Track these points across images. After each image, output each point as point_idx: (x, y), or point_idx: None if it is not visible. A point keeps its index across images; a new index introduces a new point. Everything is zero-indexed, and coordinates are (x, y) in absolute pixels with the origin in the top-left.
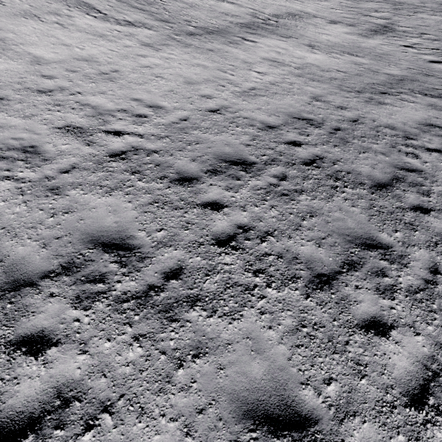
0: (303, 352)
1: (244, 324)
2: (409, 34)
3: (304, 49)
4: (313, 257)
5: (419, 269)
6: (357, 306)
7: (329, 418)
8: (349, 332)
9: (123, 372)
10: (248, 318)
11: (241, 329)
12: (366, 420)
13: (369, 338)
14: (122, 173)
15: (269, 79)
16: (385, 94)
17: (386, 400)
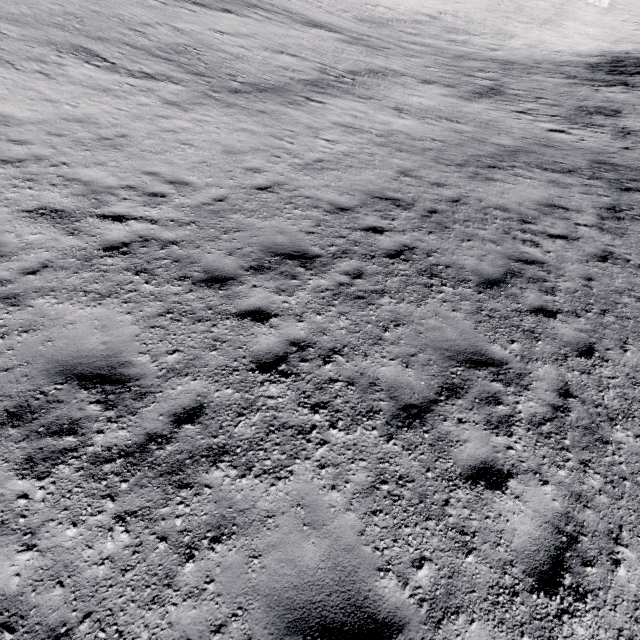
0: (382, 521)
1: (295, 484)
2: (522, 98)
3: (389, 113)
4: (399, 381)
5: (544, 392)
6: (460, 448)
7: (419, 621)
8: (449, 486)
9: (94, 575)
10: (300, 475)
11: (289, 493)
12: (475, 618)
13: (477, 493)
14: (121, 273)
15: (342, 148)
16: (494, 168)
17: (503, 585)
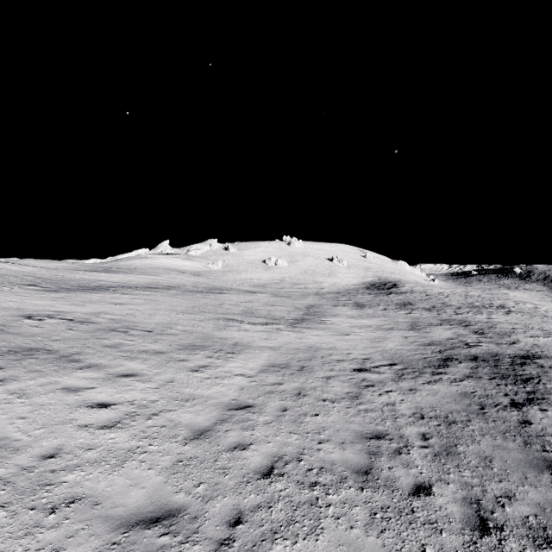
0: None
1: None
2: (373, 305)
3: (352, 319)
4: (526, 379)
5: None
6: None
7: None
8: None
9: None
10: (549, 397)
11: None
12: None
13: None
14: (416, 378)
15: (370, 333)
16: (421, 329)
17: None
